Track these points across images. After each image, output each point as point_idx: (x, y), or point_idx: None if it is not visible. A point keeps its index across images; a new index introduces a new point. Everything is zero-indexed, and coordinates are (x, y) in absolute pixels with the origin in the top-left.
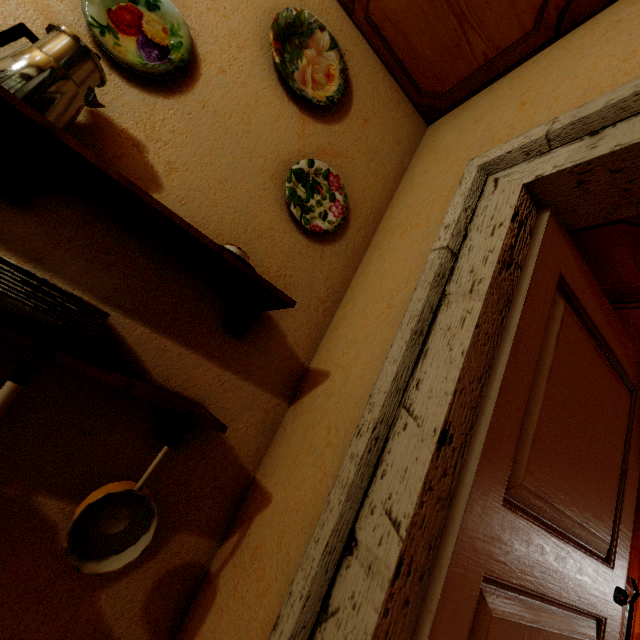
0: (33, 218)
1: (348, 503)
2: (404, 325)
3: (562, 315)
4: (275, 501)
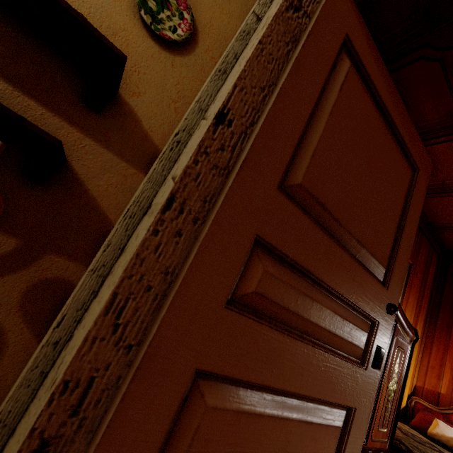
0: None
1: (149, 184)
2: (213, 70)
3: (347, 70)
4: None
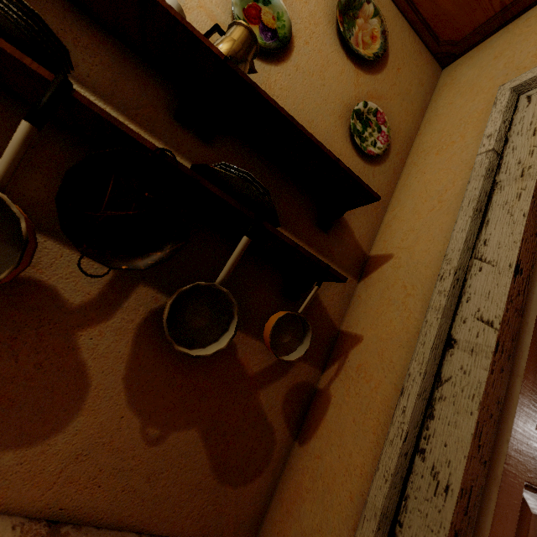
0: (213, 151)
1: (443, 319)
2: (465, 207)
3: None
4: (367, 338)
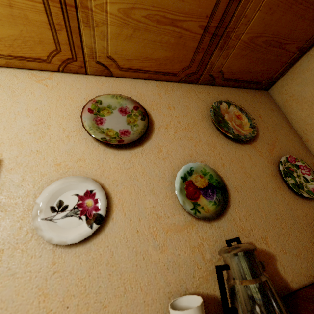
0: None
1: None
2: None
3: None
4: None
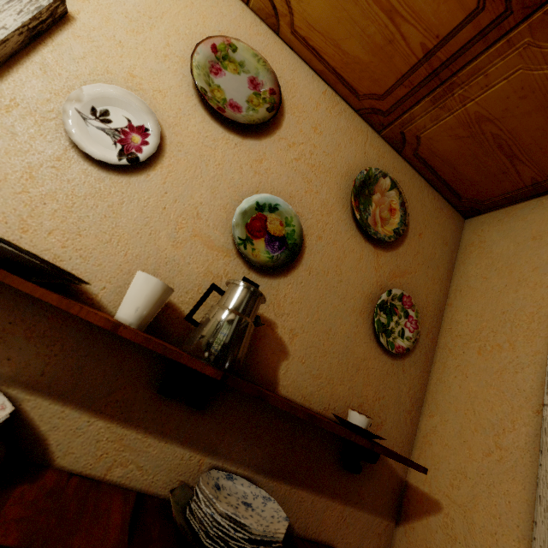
0: (208, 415)
1: None
2: (544, 500)
3: None
4: None
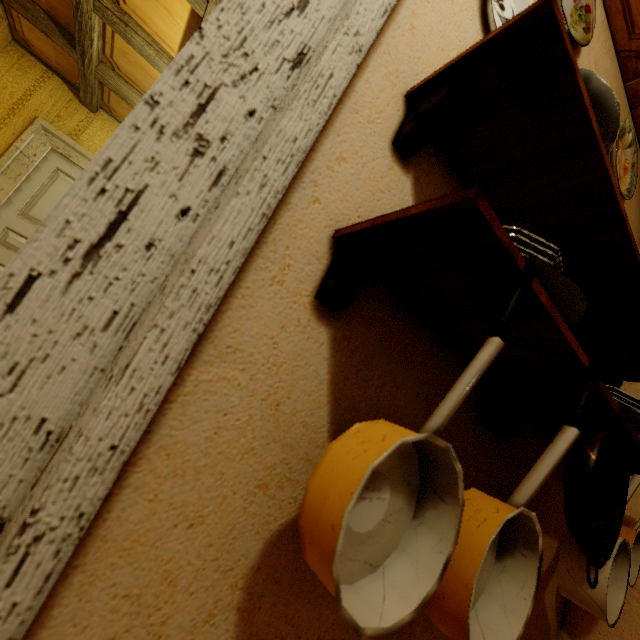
0: None
1: None
2: None
3: None
4: None
